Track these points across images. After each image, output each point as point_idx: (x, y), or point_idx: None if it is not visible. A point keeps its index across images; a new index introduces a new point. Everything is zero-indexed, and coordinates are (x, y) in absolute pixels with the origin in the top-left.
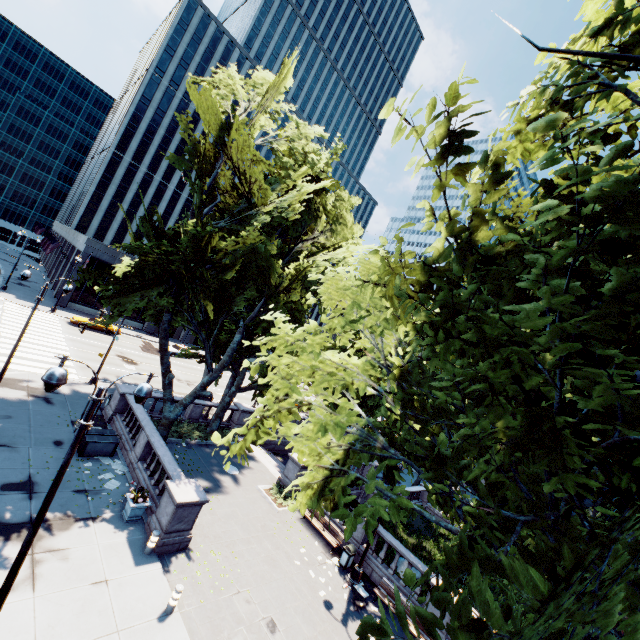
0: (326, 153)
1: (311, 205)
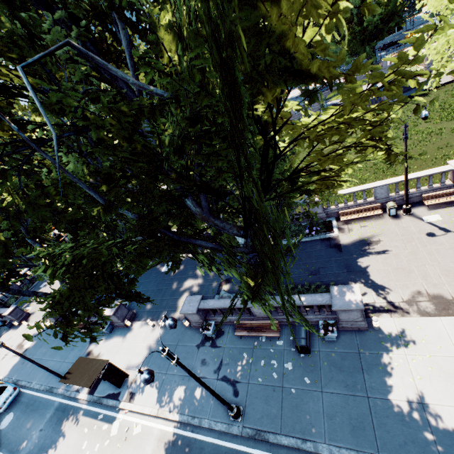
0: None
1: None
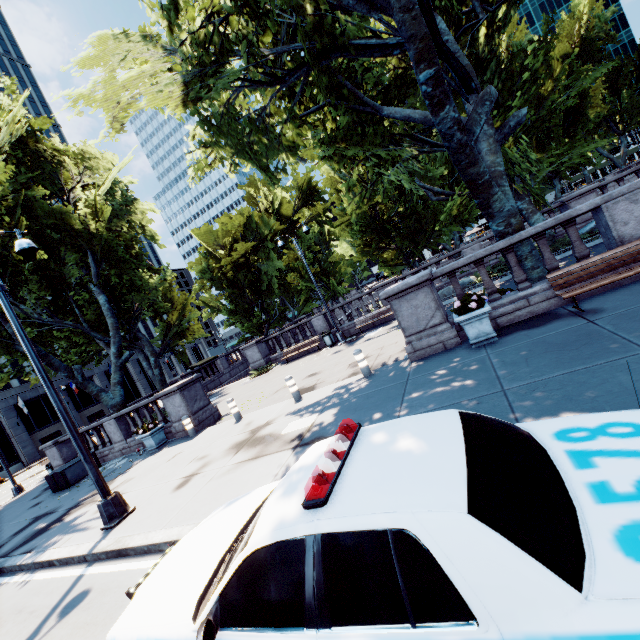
0: (2, 98)
1: (43, 154)
